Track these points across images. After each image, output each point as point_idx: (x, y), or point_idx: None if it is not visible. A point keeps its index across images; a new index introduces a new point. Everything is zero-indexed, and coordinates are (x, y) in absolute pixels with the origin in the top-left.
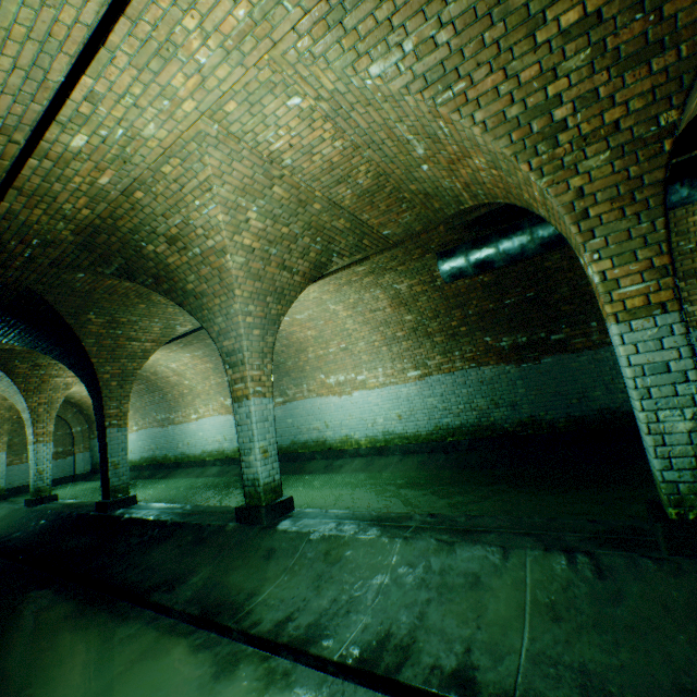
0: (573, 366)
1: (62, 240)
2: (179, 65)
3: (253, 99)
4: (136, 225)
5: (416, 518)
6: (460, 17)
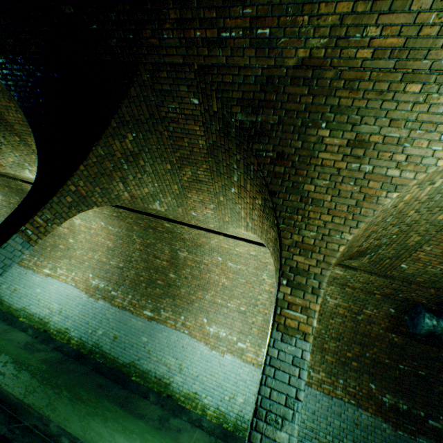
0: None
1: (281, 54)
2: None
3: None
4: (350, 106)
5: None
6: None
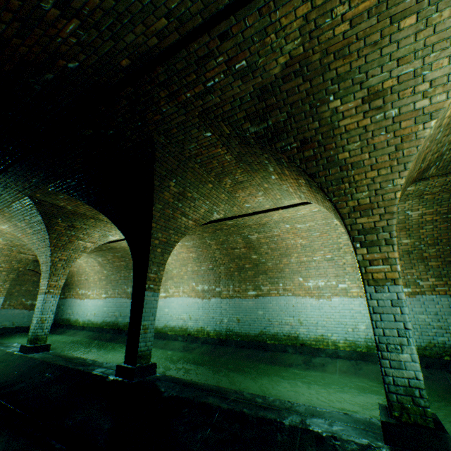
0: None
1: (264, 70)
2: None
3: None
4: (349, 70)
5: None
6: None
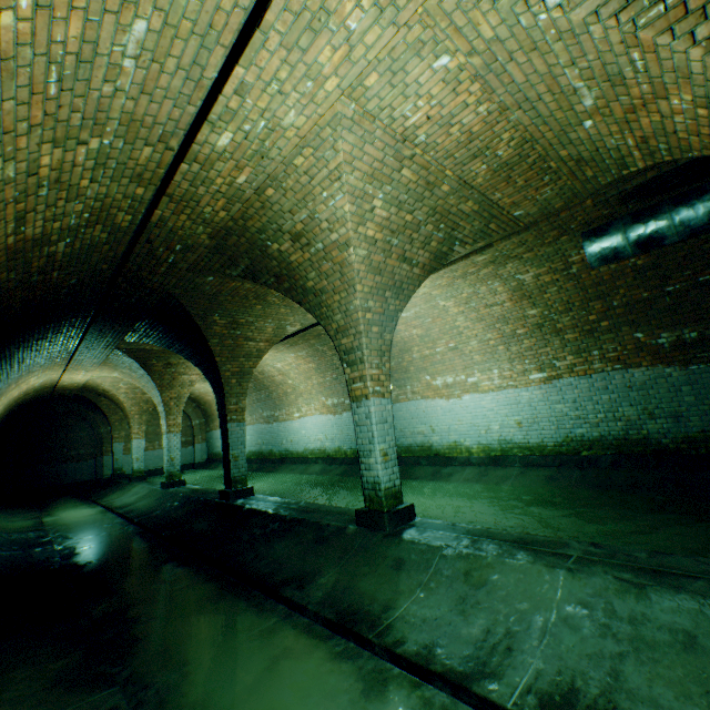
0: None
1: (200, 244)
2: (327, 37)
3: (396, 67)
4: (264, 225)
5: (574, 546)
6: None
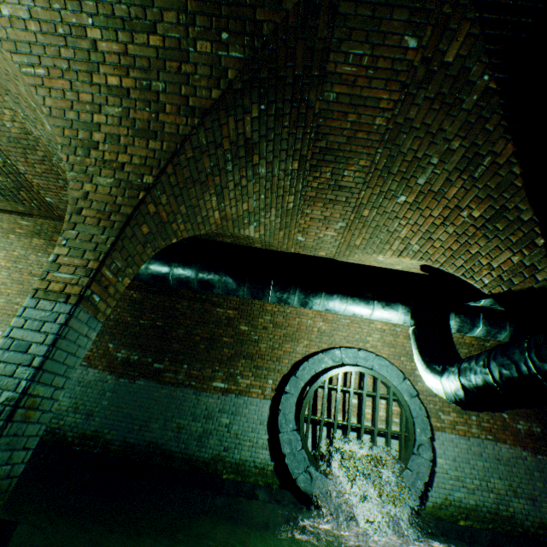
0: (155, 395)
1: None
2: None
3: None
4: None
5: None
6: (46, 23)
